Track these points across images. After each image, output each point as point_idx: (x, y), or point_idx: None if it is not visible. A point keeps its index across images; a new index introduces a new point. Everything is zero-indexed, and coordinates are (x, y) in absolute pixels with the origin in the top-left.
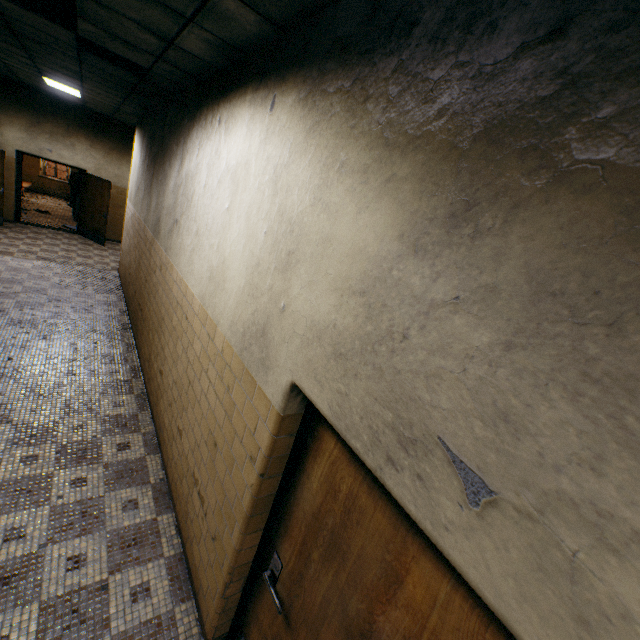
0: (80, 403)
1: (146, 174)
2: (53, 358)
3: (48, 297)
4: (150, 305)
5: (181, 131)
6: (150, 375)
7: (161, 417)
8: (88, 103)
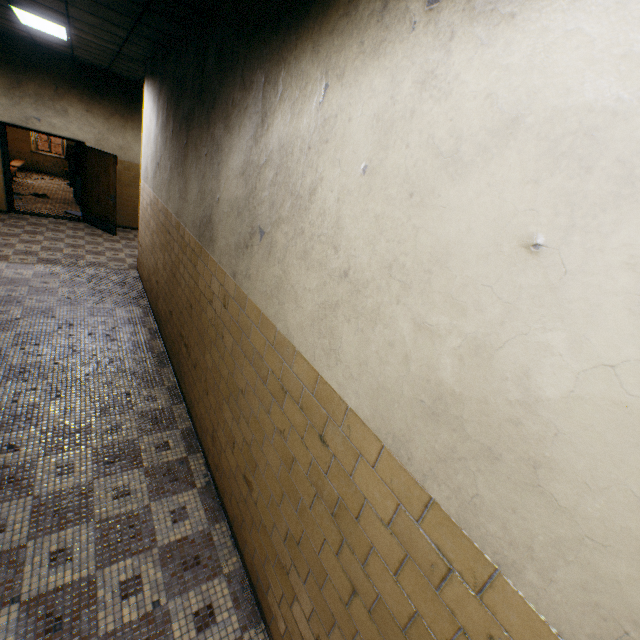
0: (123, 525)
1: (171, 144)
2: (73, 433)
3: (56, 321)
4: (205, 349)
5: (253, 60)
6: (218, 462)
7: (257, 560)
8: (77, 49)
